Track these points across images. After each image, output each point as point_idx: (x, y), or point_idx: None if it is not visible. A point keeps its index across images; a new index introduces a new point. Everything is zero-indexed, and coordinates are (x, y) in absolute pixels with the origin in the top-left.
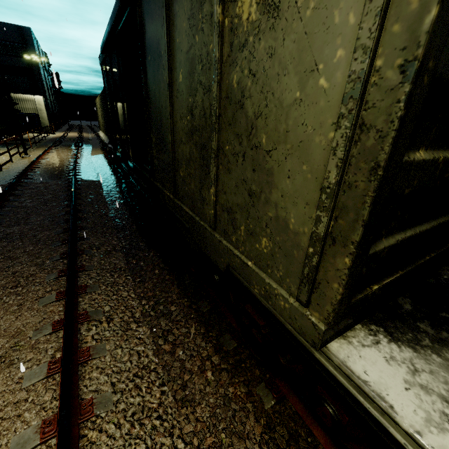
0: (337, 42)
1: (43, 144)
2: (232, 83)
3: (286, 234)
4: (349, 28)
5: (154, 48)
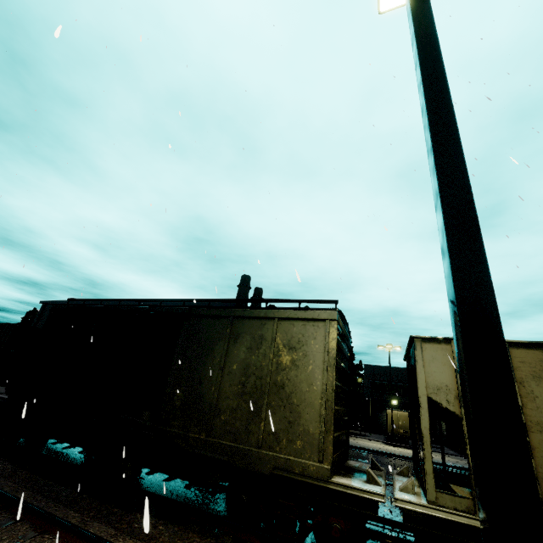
0: (317, 380)
1: None
2: (277, 379)
3: (309, 435)
4: (319, 378)
5: (205, 345)
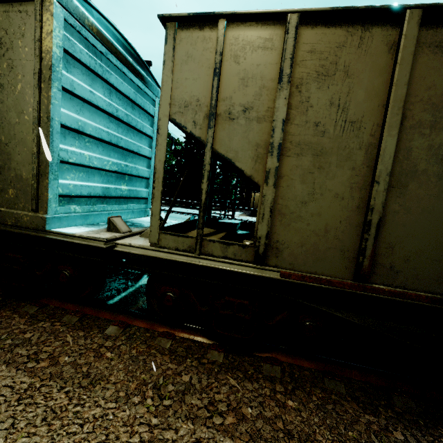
0: (29, 106)
1: None
2: None
3: (22, 182)
4: (32, 103)
5: None
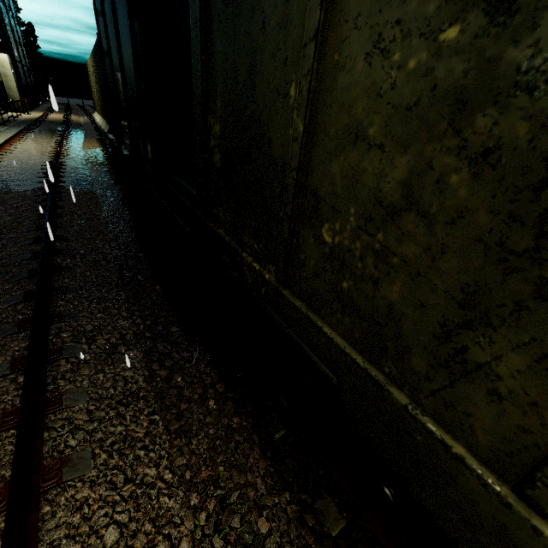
0: None
1: (9, 128)
2: None
3: None
4: None
5: None
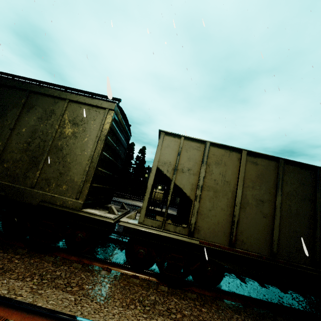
0: (89, 148)
1: None
2: (58, 144)
3: (73, 183)
4: (91, 147)
5: None
